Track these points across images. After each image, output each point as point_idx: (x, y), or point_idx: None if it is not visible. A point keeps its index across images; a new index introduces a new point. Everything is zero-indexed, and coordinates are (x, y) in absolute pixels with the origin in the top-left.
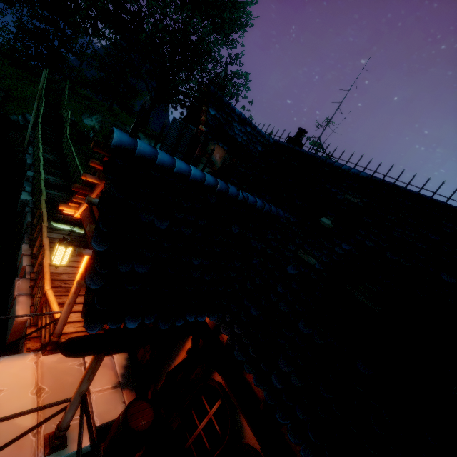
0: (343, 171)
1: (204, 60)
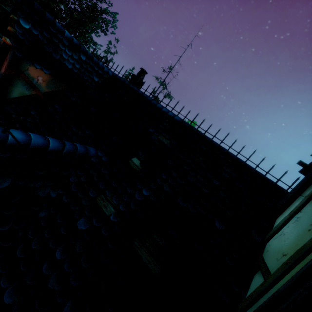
0: (163, 112)
1: None
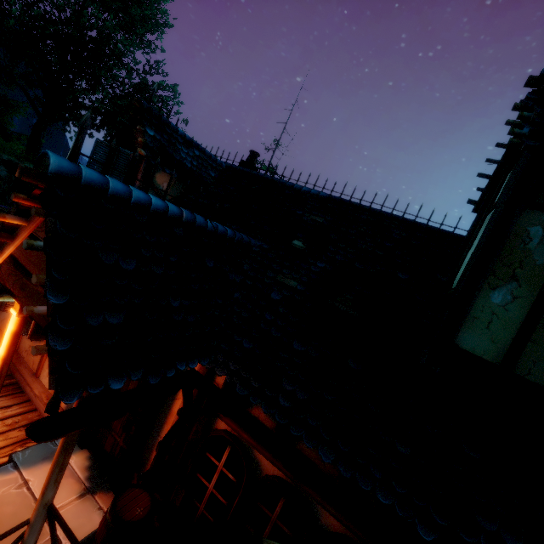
0: (303, 192)
1: (113, 65)
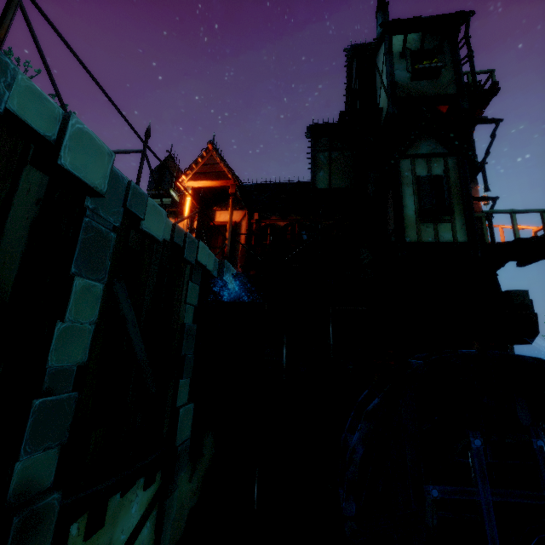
0: (244, 186)
1: None
